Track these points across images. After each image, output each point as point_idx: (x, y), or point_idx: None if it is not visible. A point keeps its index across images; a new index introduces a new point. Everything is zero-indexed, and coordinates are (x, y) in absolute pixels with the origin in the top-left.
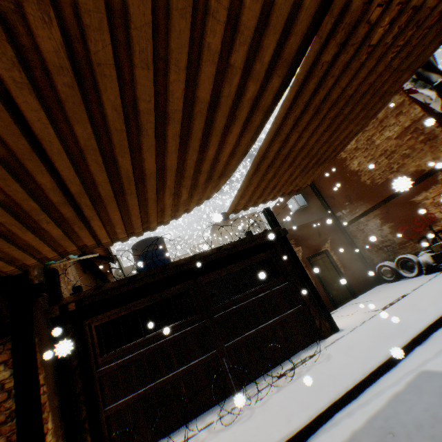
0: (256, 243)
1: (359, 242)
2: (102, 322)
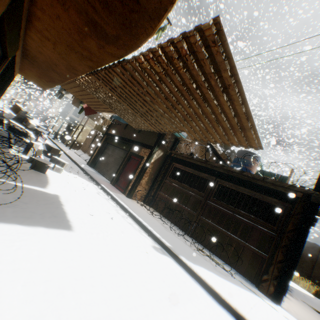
0: (276, 188)
1: None
2: (176, 166)
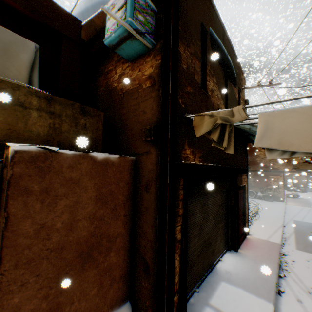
0: None
1: None
2: None
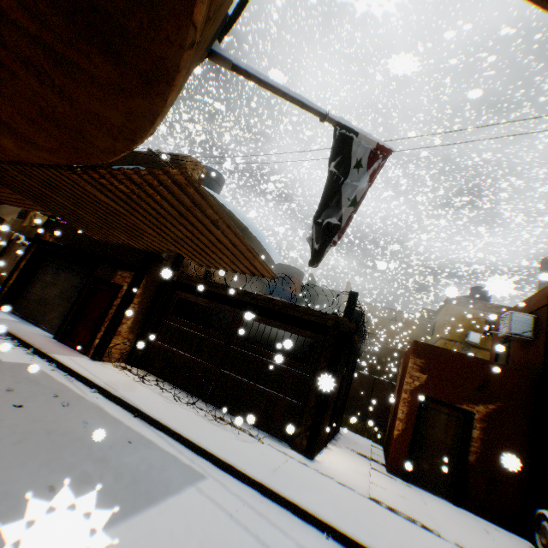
0: (310, 318)
1: None
2: (182, 297)
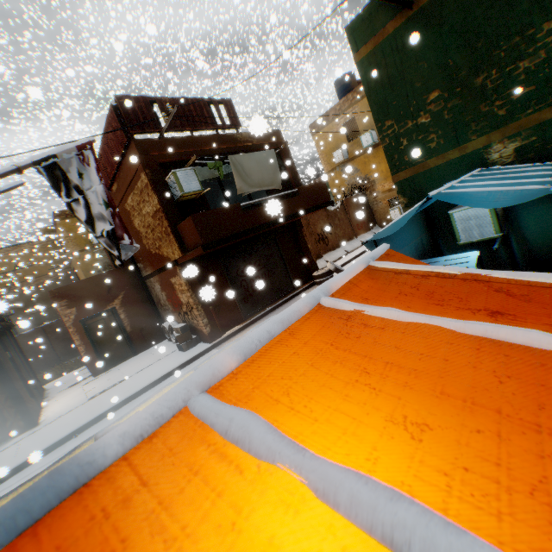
0: None
1: (155, 298)
2: None
